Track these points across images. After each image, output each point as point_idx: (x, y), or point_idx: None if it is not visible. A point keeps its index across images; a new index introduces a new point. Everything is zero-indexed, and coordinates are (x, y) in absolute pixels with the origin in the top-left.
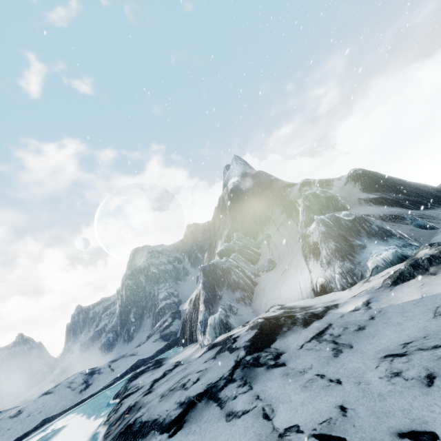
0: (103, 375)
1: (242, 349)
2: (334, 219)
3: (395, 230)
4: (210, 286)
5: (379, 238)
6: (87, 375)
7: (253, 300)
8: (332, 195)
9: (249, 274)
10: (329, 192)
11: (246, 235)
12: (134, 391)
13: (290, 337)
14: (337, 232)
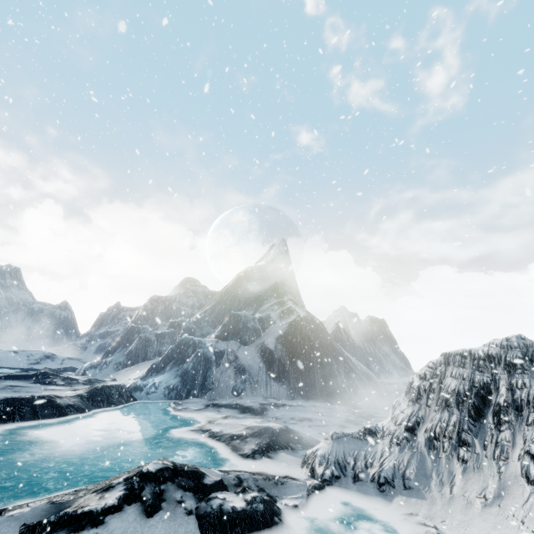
0: (52, 363)
1: (6, 375)
2: (191, 344)
3: (196, 376)
4: (121, 342)
5: (177, 374)
6: (45, 356)
7: (123, 369)
8: (248, 326)
9: (152, 351)
10: (255, 322)
11: (214, 320)
12: (3, 373)
13: (18, 382)
14: (175, 354)
